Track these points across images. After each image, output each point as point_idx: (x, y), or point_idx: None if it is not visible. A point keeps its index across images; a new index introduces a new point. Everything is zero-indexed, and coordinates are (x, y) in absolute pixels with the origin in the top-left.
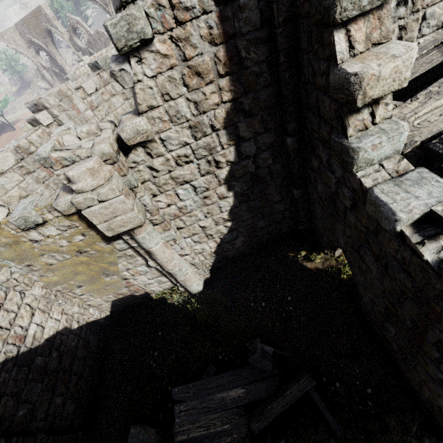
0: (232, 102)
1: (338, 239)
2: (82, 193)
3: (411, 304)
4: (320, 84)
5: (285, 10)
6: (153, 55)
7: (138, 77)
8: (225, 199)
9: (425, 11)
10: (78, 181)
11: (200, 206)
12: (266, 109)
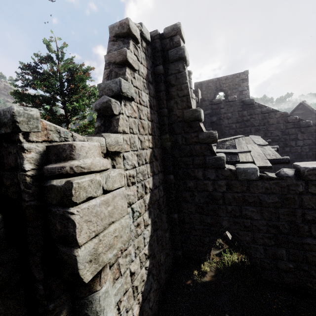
0: (152, 149)
1: (221, 224)
2: (81, 175)
3: (282, 210)
4: (192, 142)
5: (168, 120)
6: (130, 106)
7: (123, 111)
8: (147, 227)
9: None
10: (83, 156)
11: (134, 237)
12: (160, 158)
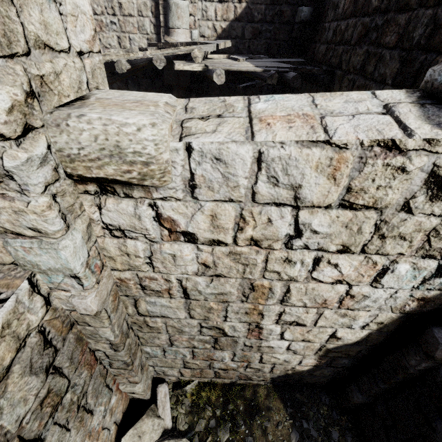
0: None
1: None
2: None
3: None
4: None
5: None
6: None
7: None
8: None
9: (129, 34)
10: None
11: None
12: None
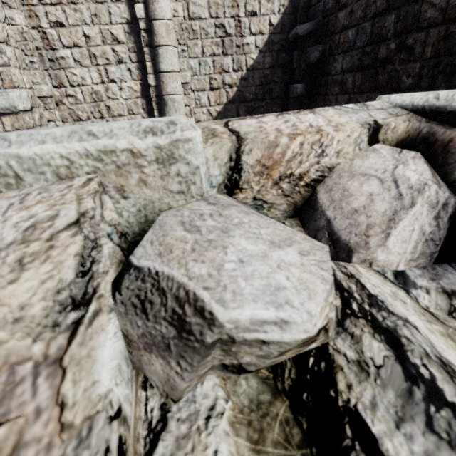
0: None
1: None
2: None
3: None
4: None
5: None
6: None
7: None
8: None
9: None
10: None
11: None
12: None
